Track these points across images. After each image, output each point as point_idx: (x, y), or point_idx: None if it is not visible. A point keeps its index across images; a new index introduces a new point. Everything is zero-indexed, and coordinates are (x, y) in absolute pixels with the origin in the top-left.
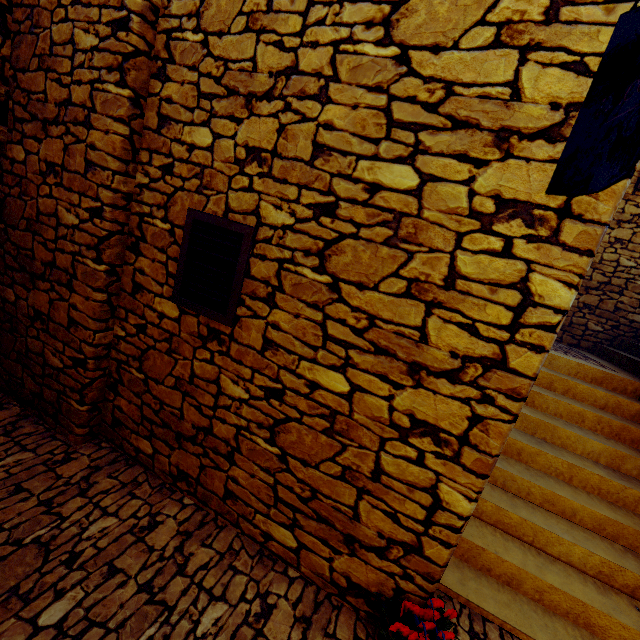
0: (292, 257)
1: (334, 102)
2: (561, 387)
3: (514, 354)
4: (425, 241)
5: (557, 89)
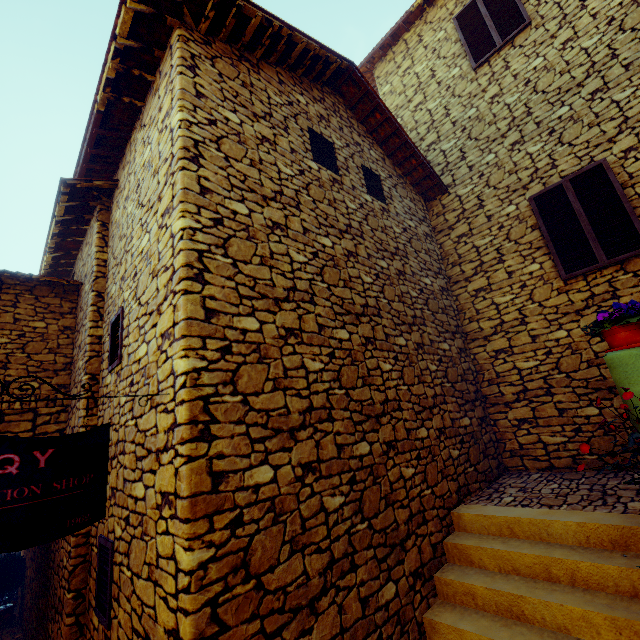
0: (122, 560)
1: (126, 453)
2: (562, 573)
3: (180, 621)
4: (149, 531)
5: (164, 423)
